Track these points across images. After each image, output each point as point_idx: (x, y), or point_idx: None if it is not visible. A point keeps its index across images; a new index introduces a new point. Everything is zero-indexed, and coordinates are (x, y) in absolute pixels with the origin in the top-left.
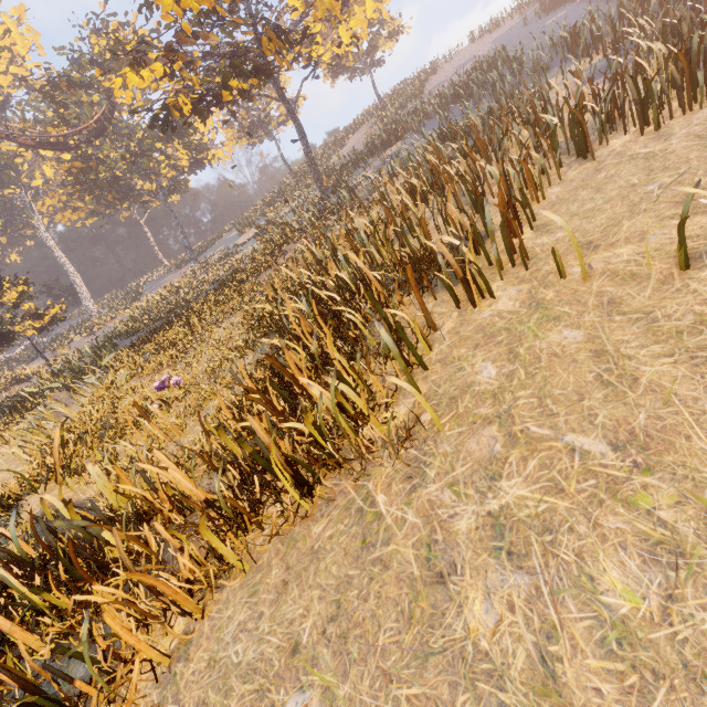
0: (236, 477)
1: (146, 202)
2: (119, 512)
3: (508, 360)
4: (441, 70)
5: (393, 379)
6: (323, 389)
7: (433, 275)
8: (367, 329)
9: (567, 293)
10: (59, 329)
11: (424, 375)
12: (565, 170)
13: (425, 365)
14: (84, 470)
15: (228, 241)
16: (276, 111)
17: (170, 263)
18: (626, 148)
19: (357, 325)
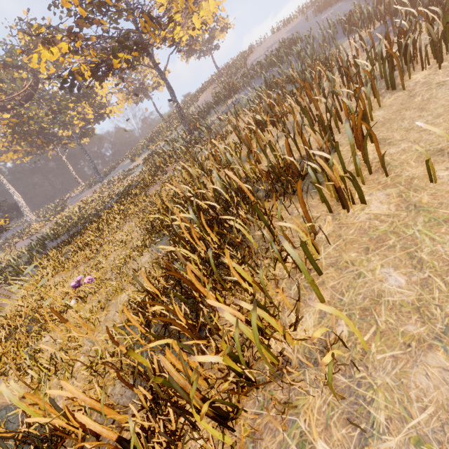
0: (148, 398)
1: (65, 144)
2: (36, 424)
3: (413, 266)
4: (255, 51)
5: (319, 306)
6: (231, 308)
7: (293, 184)
8: (251, 235)
9: (444, 195)
10: (8, 234)
11: (320, 279)
12: (379, 99)
13: (320, 270)
14: (10, 368)
15: (124, 166)
16: (151, 80)
17: (85, 183)
18: (430, 79)
19: (237, 229)
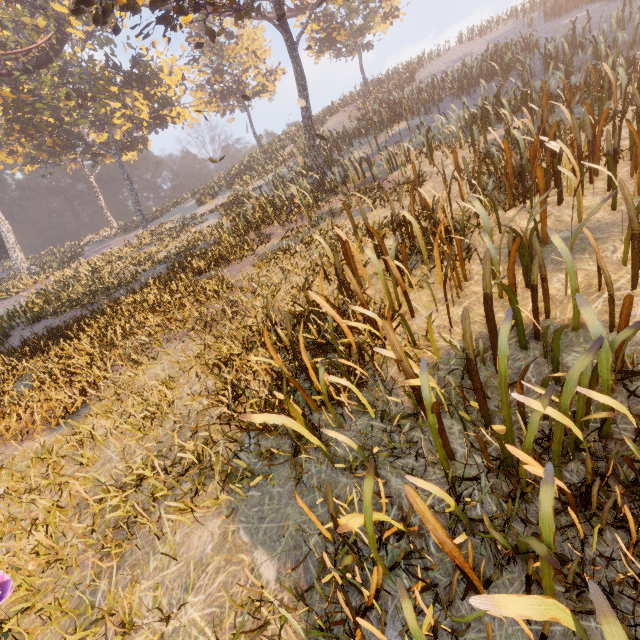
0: None
1: (95, 155)
2: None
3: None
4: (428, 64)
5: None
6: None
7: None
8: None
9: None
10: None
11: None
12: None
13: None
14: None
15: (185, 209)
16: (253, 79)
17: (119, 225)
18: None
19: None
